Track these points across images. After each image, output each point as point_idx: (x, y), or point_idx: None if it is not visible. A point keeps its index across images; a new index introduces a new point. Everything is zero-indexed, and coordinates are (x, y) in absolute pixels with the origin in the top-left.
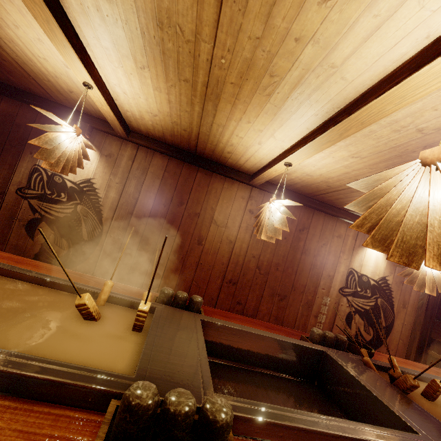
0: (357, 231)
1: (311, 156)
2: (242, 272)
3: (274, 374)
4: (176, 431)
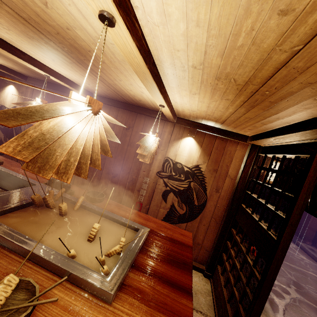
0: (172, 127)
1: (32, 66)
2: None
3: None
4: None
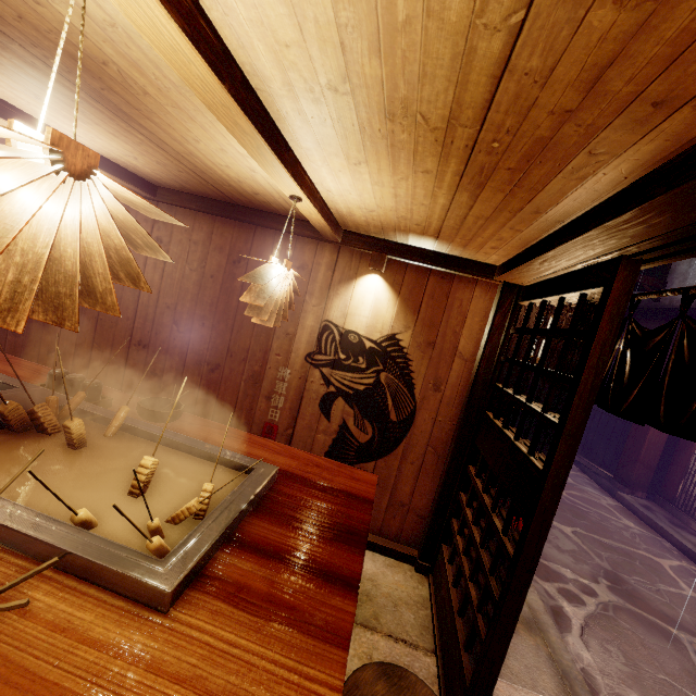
0: (335, 255)
1: None
2: (154, 330)
3: None
4: None
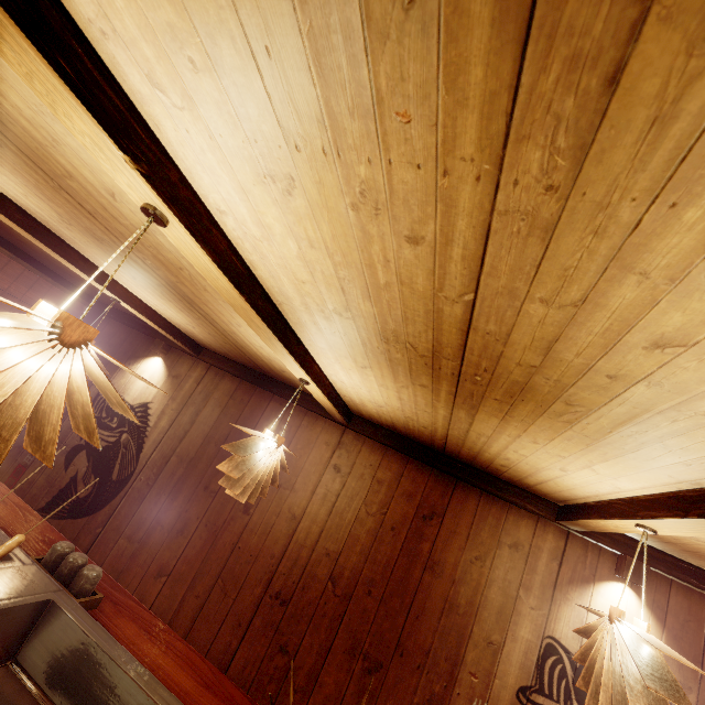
0: (562, 541)
1: (298, 366)
2: (301, 581)
3: None
4: None
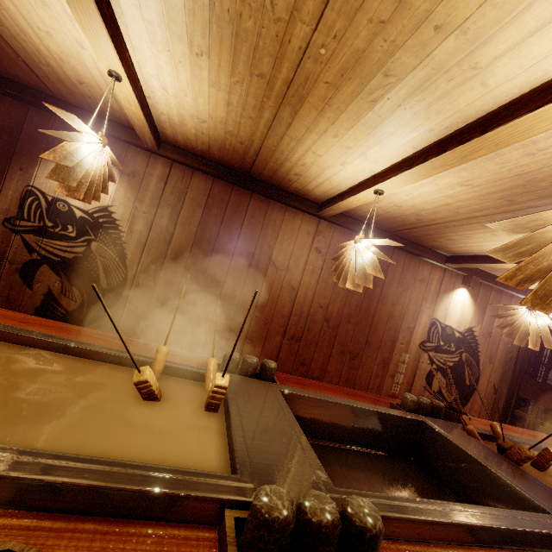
0: (442, 274)
1: (413, 183)
2: (306, 326)
3: (366, 451)
4: (323, 547)
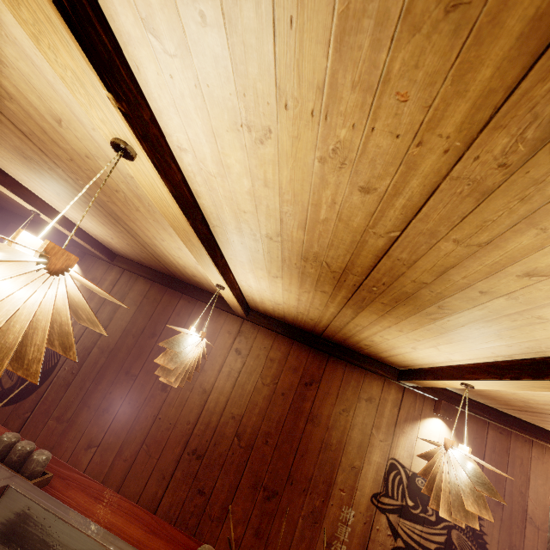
0: (400, 393)
1: (220, 275)
2: (213, 439)
3: None
4: None
